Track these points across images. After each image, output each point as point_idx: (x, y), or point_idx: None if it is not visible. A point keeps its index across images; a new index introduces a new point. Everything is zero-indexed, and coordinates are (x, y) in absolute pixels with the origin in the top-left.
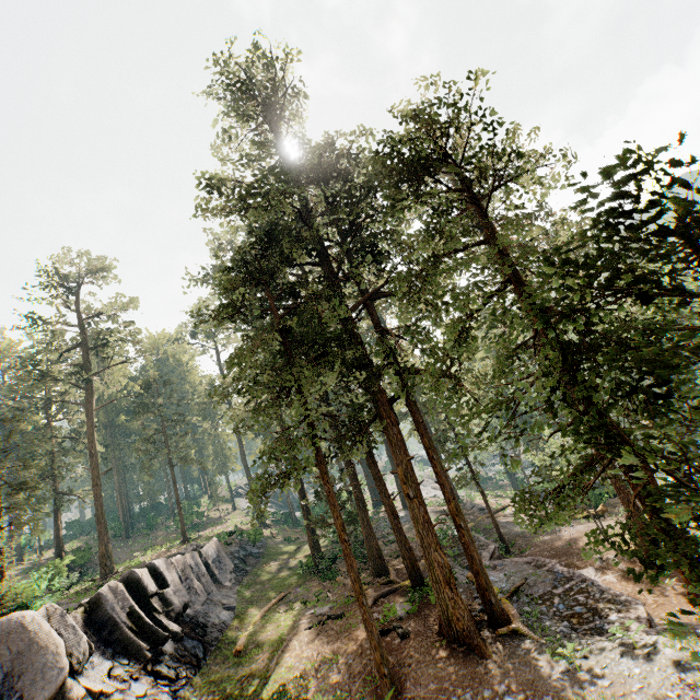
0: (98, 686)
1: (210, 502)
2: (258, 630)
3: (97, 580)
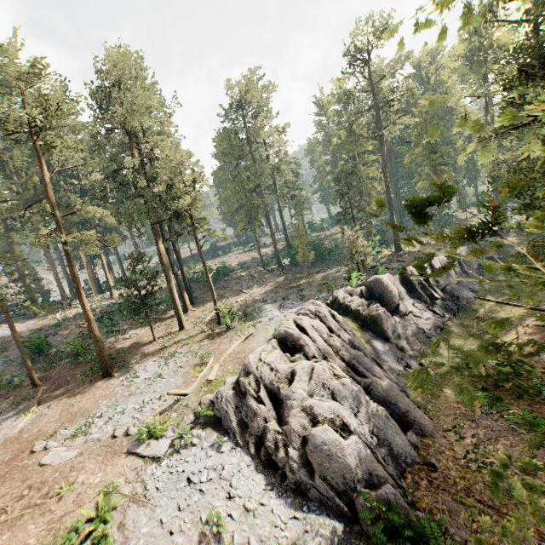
0: (411, 309)
1: (458, 207)
2: (493, 310)
3: (393, 252)
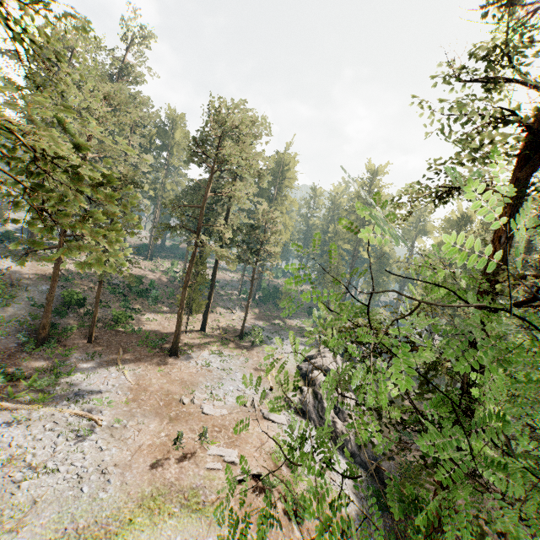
0: None
1: None
2: None
3: None
